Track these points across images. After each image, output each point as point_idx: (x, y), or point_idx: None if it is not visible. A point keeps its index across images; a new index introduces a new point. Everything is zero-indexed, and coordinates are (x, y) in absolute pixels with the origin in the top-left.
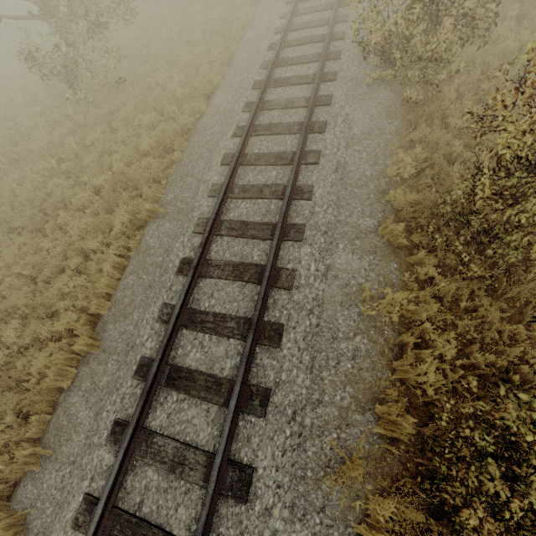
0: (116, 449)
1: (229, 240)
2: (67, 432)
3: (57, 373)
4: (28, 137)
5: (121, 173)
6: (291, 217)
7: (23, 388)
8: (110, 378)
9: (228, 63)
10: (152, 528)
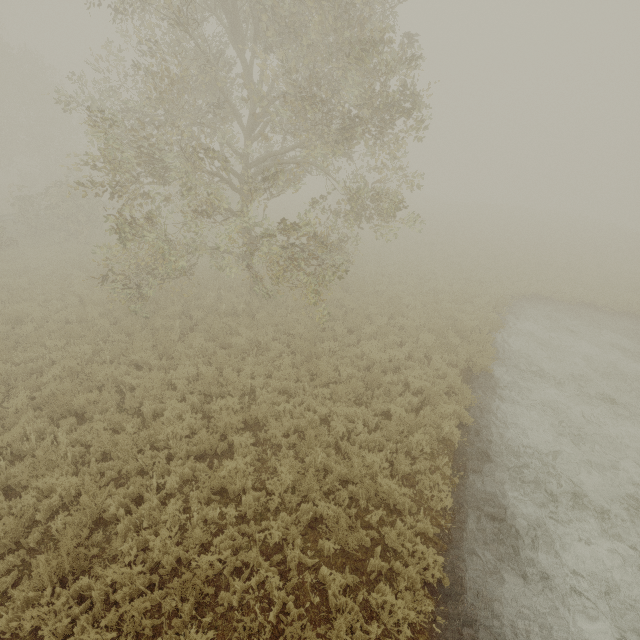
0: None
1: None
2: None
3: None
4: None
5: None
6: None
7: None
8: None
9: None
10: None
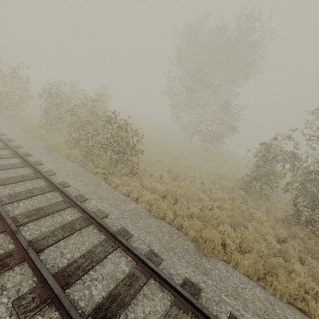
0: None
1: None
2: None
3: None
4: None
5: None
6: None
7: None
8: None
9: None
10: (2, 164)
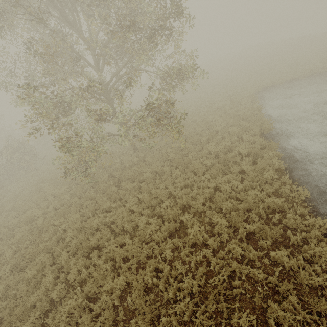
0: None
1: None
2: None
3: None
4: None
5: None
6: None
7: None
8: None
9: None
10: None
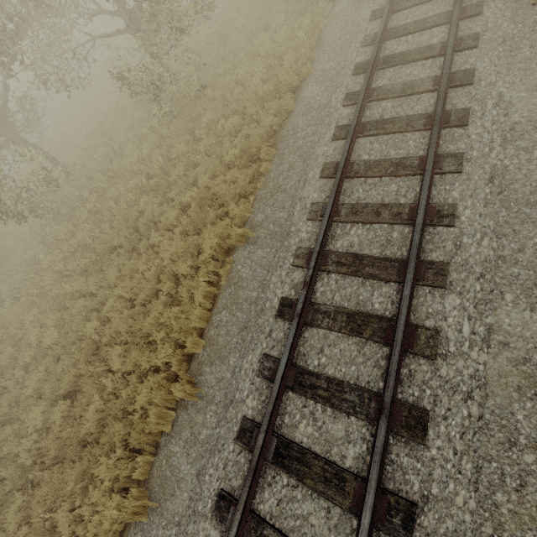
0: (223, 529)
1: (337, 279)
2: (170, 485)
3: (158, 414)
4: (121, 153)
5: (205, 188)
6: (424, 250)
7: (128, 419)
8: (210, 433)
9: (315, 45)
10: None
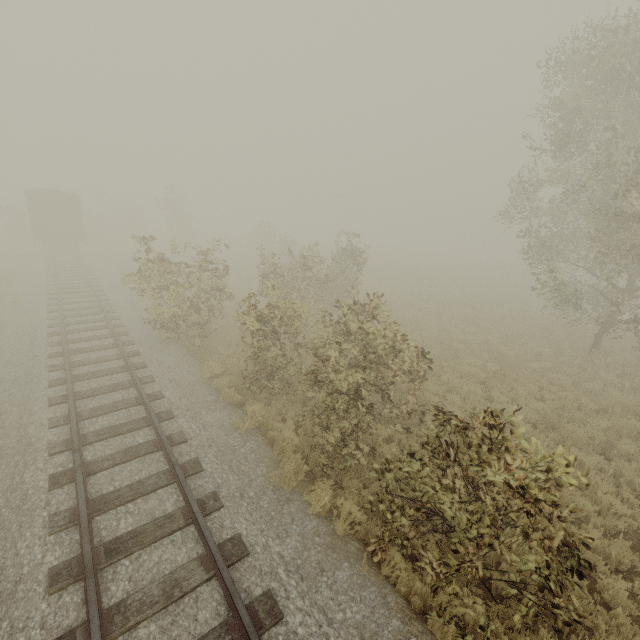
0: None
1: (102, 443)
2: None
3: None
4: None
5: None
6: (155, 410)
7: None
8: None
9: None
10: None
